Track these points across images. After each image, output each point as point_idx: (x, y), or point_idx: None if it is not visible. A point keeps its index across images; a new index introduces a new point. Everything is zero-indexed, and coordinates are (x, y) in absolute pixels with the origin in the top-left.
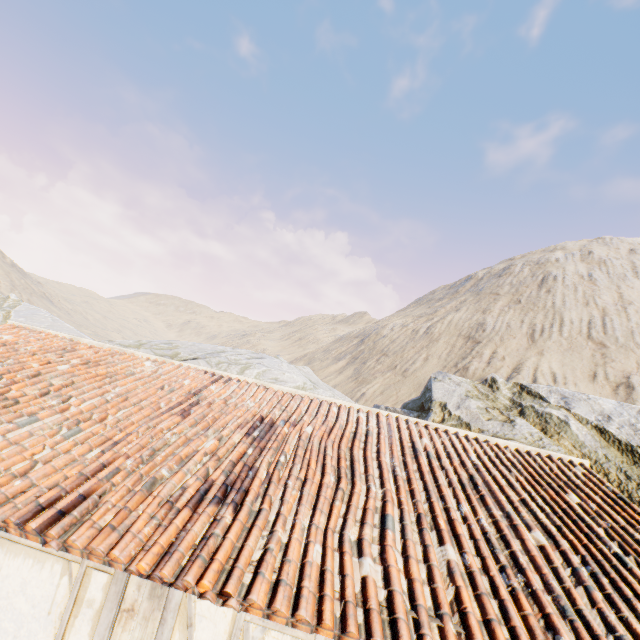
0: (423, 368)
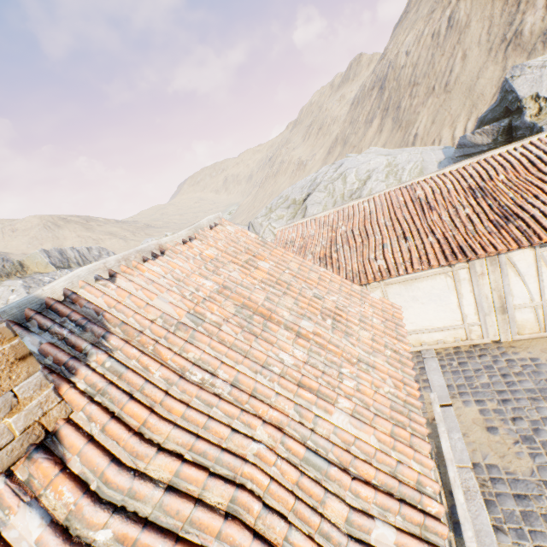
0: (465, 69)
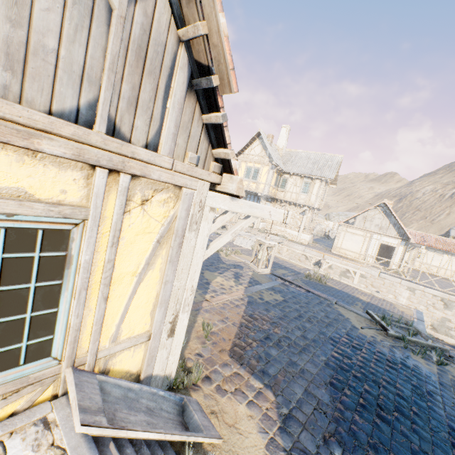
0: (445, 219)
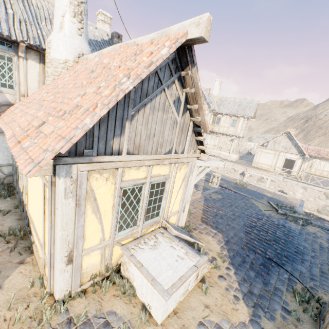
0: None
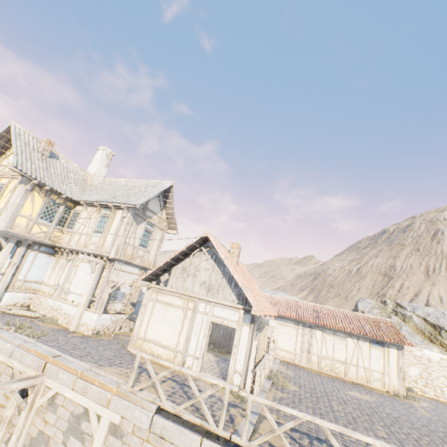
0: (357, 295)
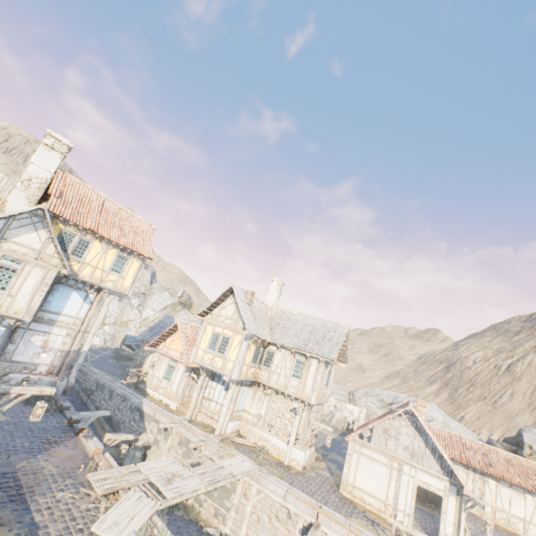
0: (510, 402)
